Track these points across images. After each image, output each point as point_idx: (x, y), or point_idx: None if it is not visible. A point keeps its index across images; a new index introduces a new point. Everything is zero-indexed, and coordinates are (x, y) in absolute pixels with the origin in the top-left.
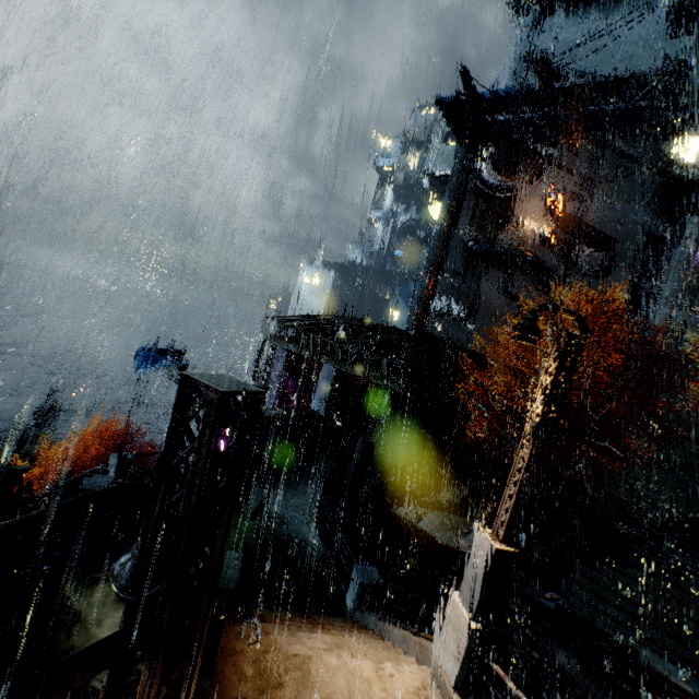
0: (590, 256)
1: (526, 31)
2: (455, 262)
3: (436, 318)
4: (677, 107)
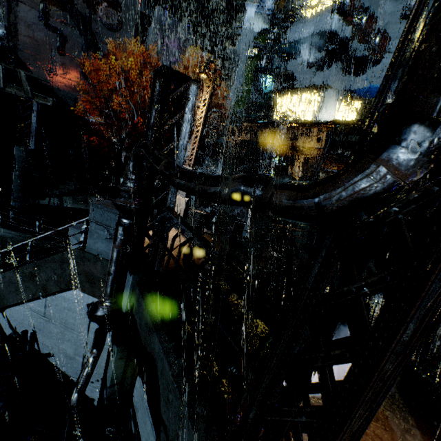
0: (106, 9)
1: None
2: None
3: None
4: None
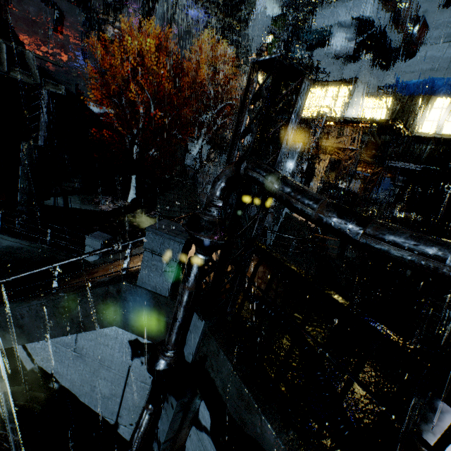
0: None
1: None
2: None
3: None
4: None
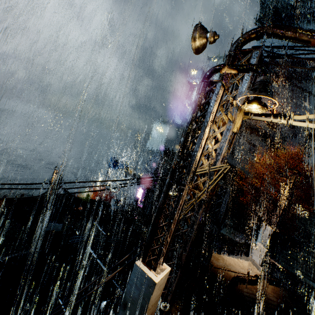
0: (286, 130)
1: None
2: None
3: None
4: None
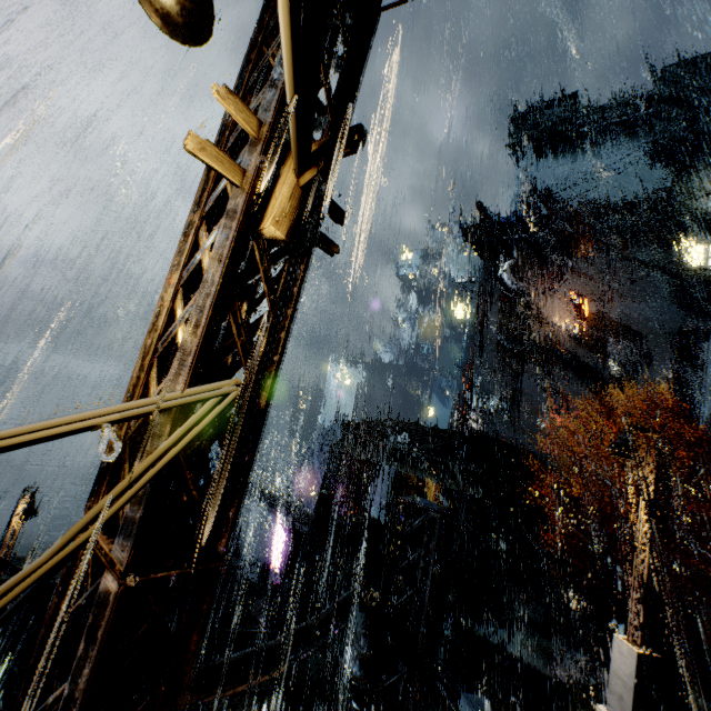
0: (623, 350)
1: (525, 170)
2: (490, 360)
3: (478, 414)
4: (674, 223)
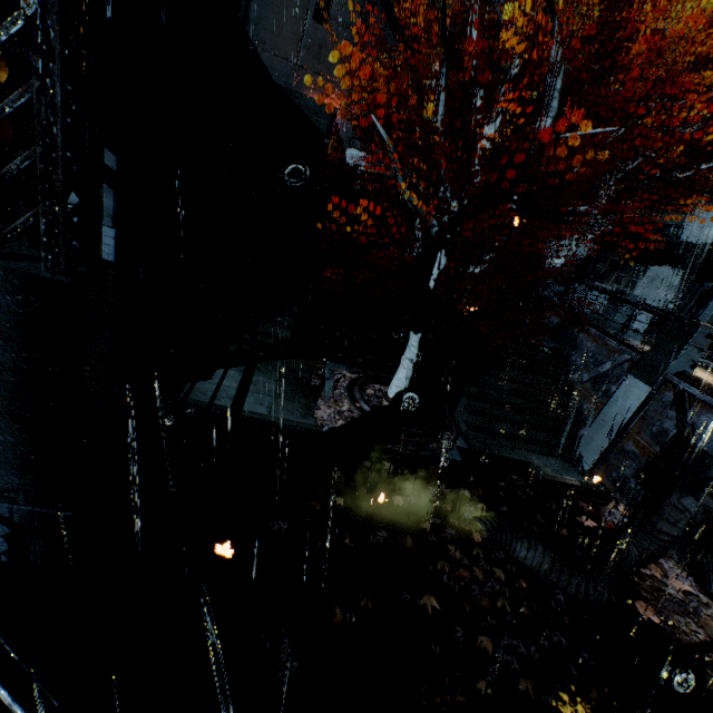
0: None
1: None
2: None
3: None
4: None
